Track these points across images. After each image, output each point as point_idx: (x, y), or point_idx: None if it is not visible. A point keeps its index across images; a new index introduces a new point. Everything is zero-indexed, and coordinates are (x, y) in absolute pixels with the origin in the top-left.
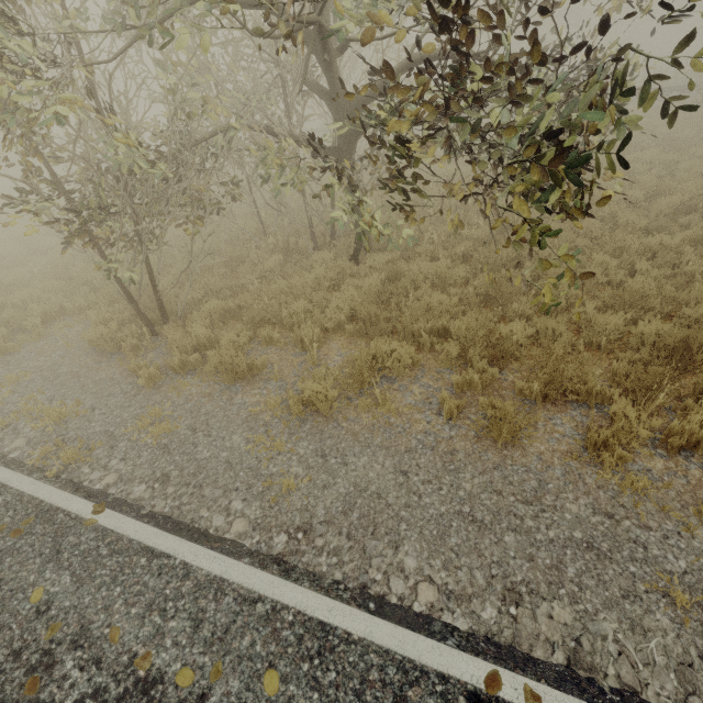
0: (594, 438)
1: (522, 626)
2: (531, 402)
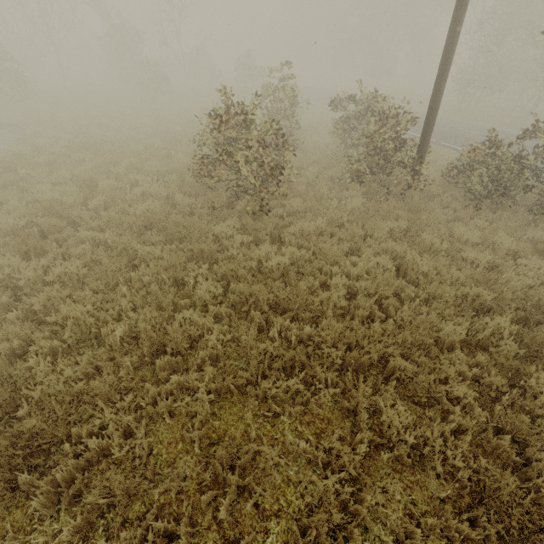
0: None
1: None
2: None
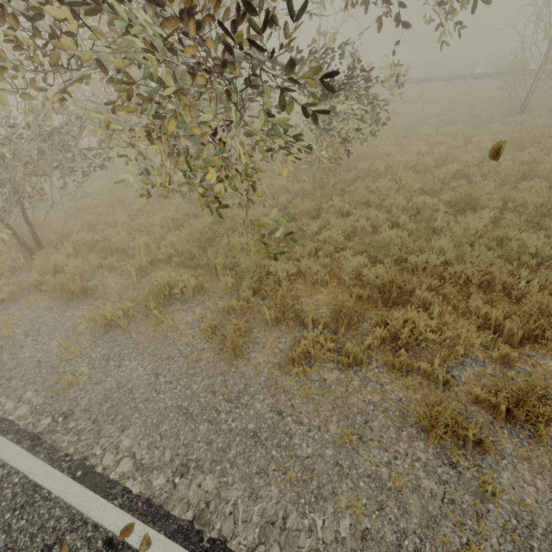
0: (289, 355)
1: (176, 492)
2: (272, 324)
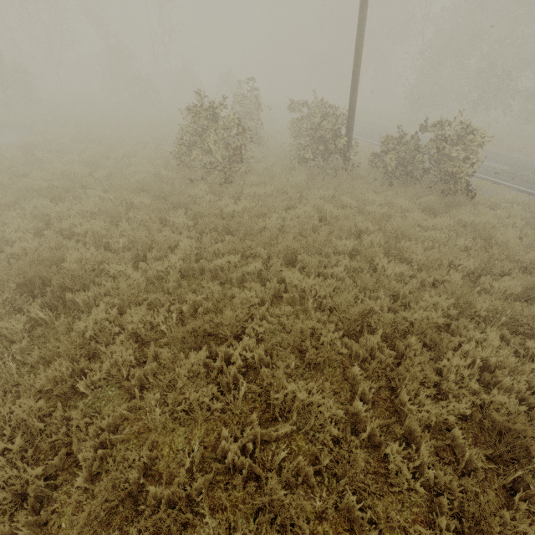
0: None
1: None
2: None
